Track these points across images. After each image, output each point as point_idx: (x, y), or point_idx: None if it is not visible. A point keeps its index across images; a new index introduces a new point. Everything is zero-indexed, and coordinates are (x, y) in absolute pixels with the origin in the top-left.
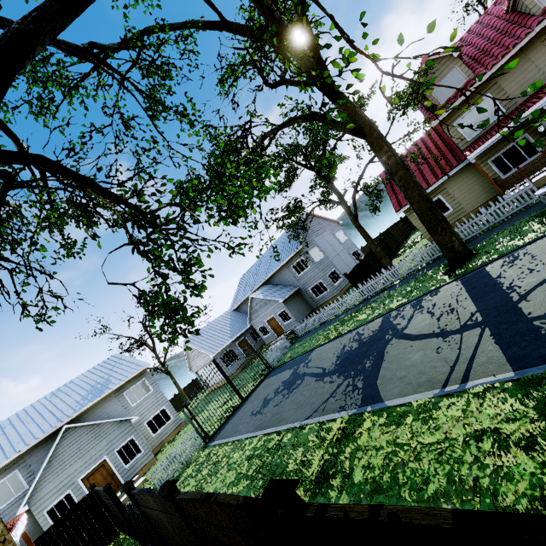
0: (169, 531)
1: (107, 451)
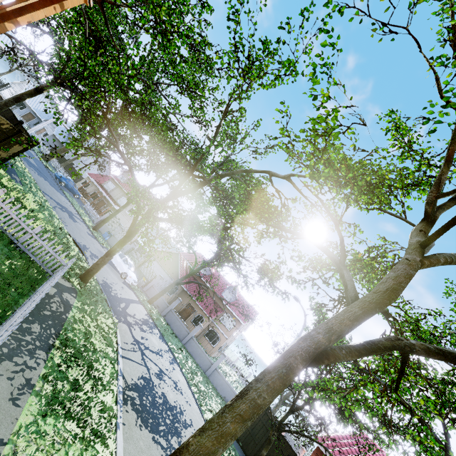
0: None
1: None
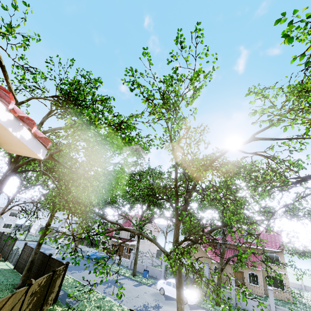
0: None
1: None
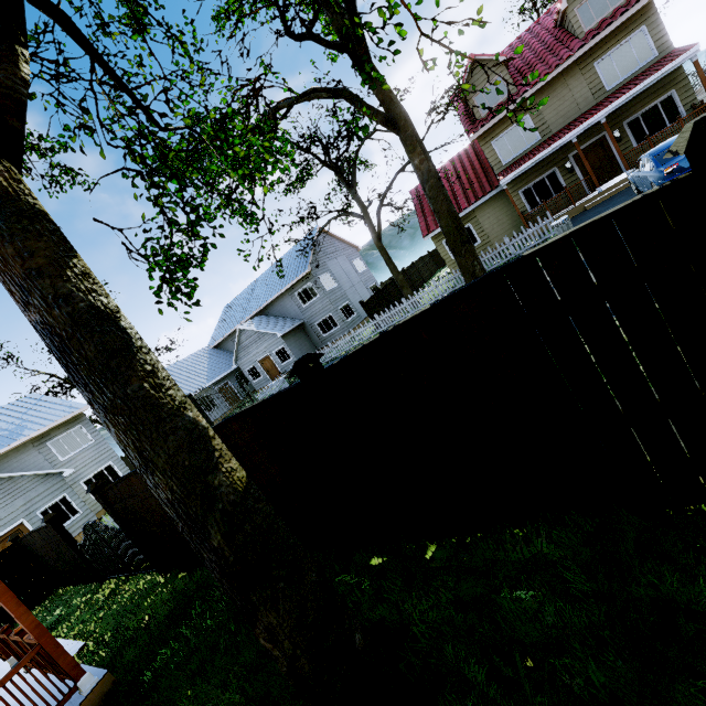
0: (156, 515)
1: (24, 513)
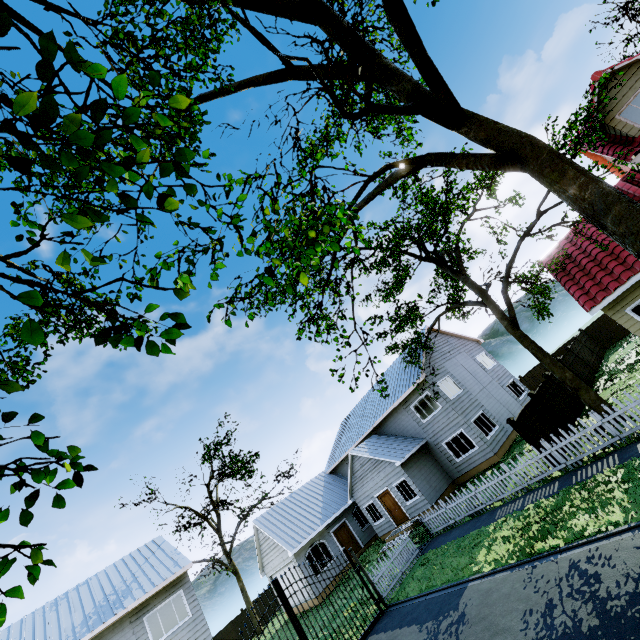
0: None
1: None
